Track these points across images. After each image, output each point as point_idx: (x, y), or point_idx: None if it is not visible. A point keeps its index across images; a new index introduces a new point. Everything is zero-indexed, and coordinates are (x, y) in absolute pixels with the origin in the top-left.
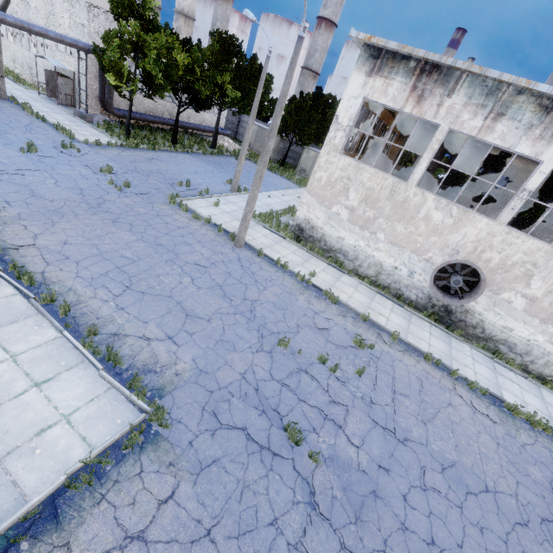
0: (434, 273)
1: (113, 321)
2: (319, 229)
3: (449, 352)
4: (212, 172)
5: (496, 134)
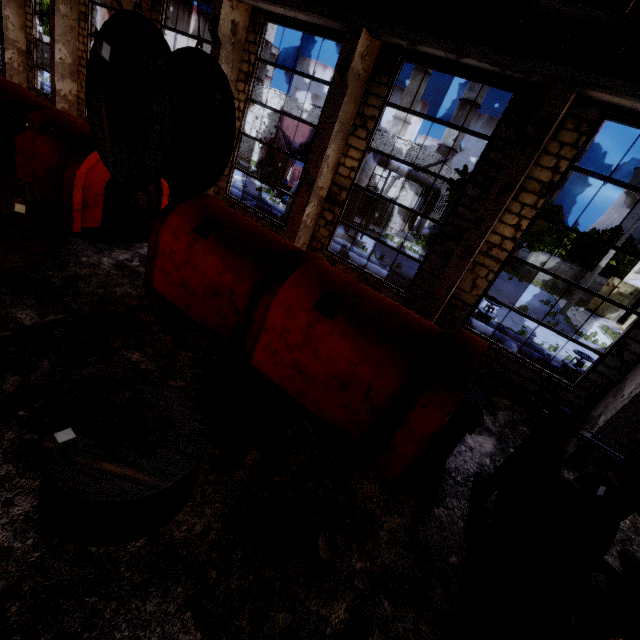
0: None
1: None
2: None
3: None
4: (518, 290)
5: None
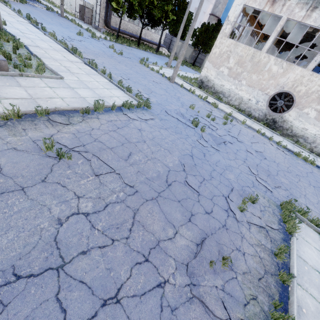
0: (269, 99)
1: (126, 84)
2: (211, 81)
3: (271, 136)
4: (157, 59)
5: (312, 19)
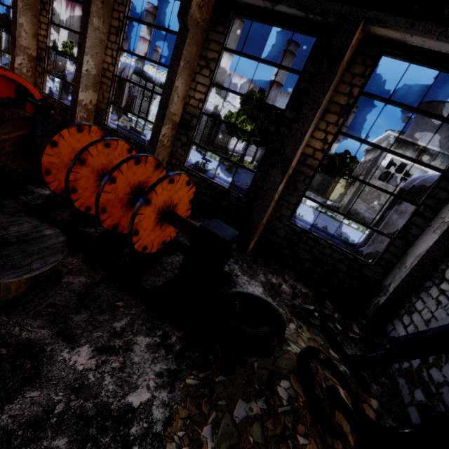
0: None
1: None
2: (361, 214)
3: None
4: None
5: None
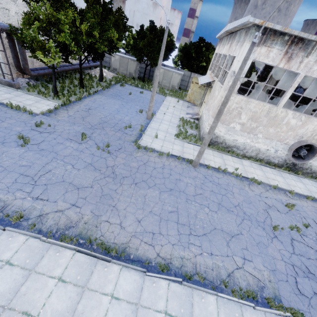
0: (292, 151)
1: (219, 267)
2: (221, 137)
3: (307, 188)
4: (123, 105)
5: None
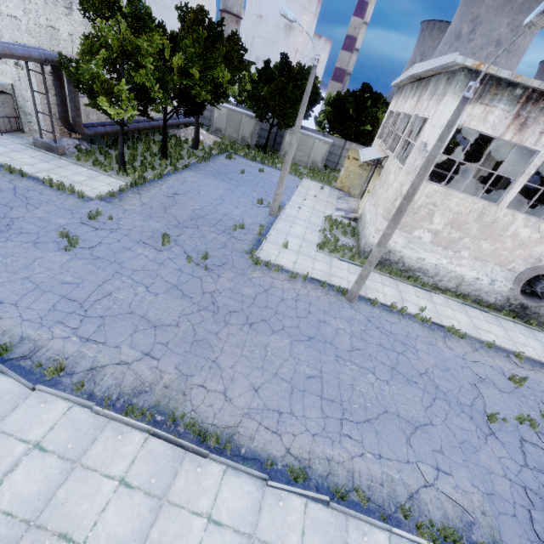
0: (522, 283)
1: (393, 480)
2: (397, 252)
3: None
4: (231, 191)
5: None
